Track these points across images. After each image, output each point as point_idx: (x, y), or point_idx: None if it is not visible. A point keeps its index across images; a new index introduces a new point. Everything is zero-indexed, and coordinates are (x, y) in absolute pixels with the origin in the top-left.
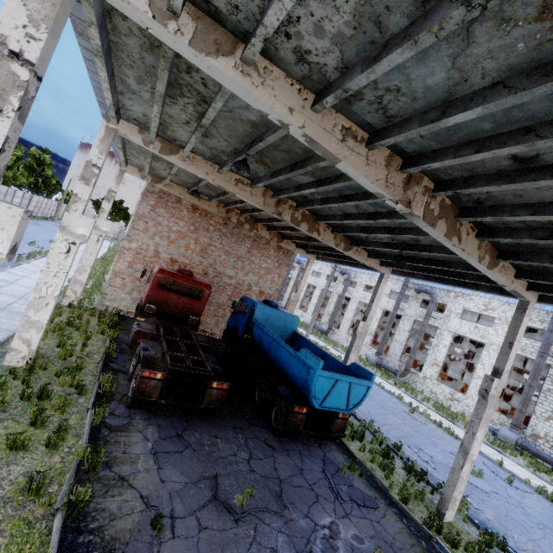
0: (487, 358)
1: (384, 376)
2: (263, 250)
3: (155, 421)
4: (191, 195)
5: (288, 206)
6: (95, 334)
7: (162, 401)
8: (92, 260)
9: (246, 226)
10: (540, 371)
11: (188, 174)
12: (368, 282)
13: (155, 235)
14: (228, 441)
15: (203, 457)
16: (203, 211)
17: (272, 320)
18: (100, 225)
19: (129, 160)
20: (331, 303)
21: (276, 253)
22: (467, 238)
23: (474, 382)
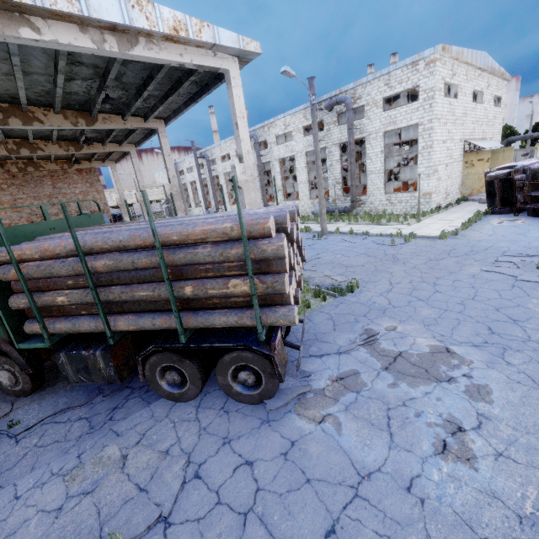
0: (299, 165)
1: None
2: (67, 179)
3: None
4: None
5: None
6: None
7: None
8: None
9: (30, 169)
10: None
11: None
12: (221, 153)
13: None
14: None
15: None
16: None
17: None
18: None
19: None
20: (210, 188)
21: (81, 176)
22: (49, 118)
23: (300, 187)
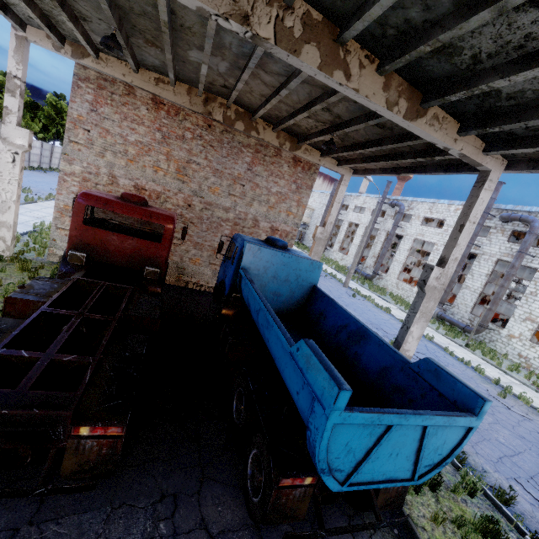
0: None
1: (450, 334)
2: (272, 165)
3: None
4: (142, 76)
5: None
6: (0, 299)
7: None
8: (13, 192)
9: (239, 126)
10: None
11: None
12: (428, 213)
13: (105, 150)
14: None
15: None
16: (171, 107)
17: (274, 269)
18: (11, 137)
19: (10, 5)
20: (377, 243)
21: (292, 170)
22: None
23: None
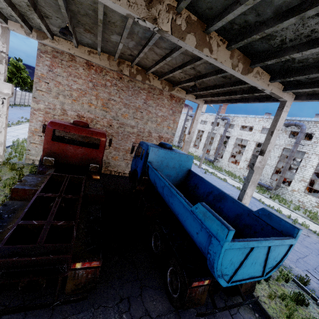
0: None
1: (261, 191)
2: (158, 100)
3: None
4: (80, 50)
5: (165, 6)
6: (2, 189)
7: None
8: (3, 122)
9: (138, 78)
10: None
11: (48, 2)
12: (243, 123)
13: (59, 94)
14: None
15: None
16: (97, 67)
17: (167, 161)
18: (0, 88)
19: None
20: (215, 141)
21: (170, 102)
22: None
23: None
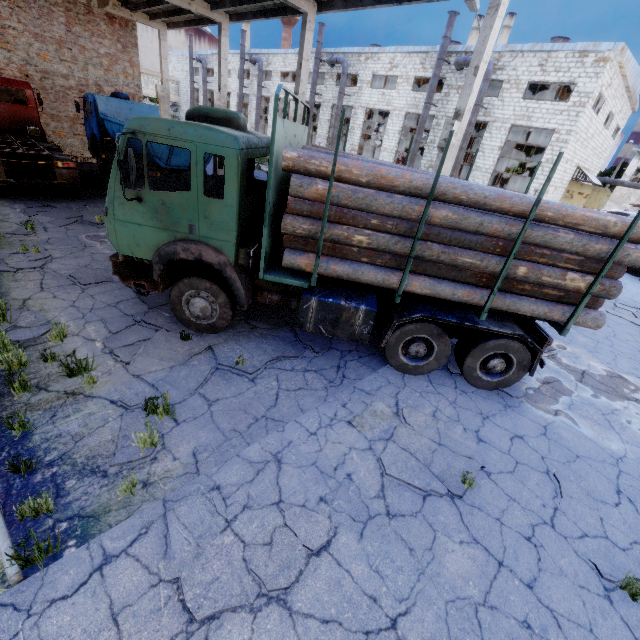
0: (391, 126)
1: None
2: (89, 25)
3: (21, 203)
4: None
5: None
6: None
7: (11, 180)
8: None
9: None
10: (424, 124)
11: None
12: (283, 67)
13: None
14: (97, 207)
15: (70, 211)
16: None
17: (125, 113)
18: None
19: None
20: (251, 112)
21: (111, 28)
22: None
23: (382, 156)
